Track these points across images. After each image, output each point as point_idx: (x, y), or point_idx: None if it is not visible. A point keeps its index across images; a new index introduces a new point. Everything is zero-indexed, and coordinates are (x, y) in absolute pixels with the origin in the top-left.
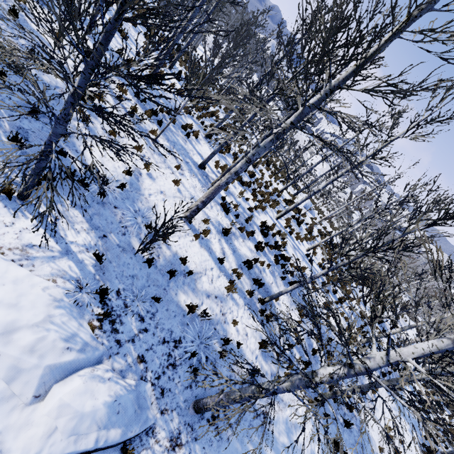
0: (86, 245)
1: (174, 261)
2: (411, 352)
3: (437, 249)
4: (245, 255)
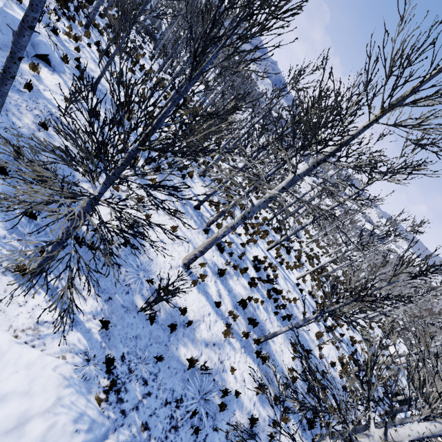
0: (93, 312)
1: (174, 312)
2: (407, 434)
3: (424, 338)
4: (240, 294)
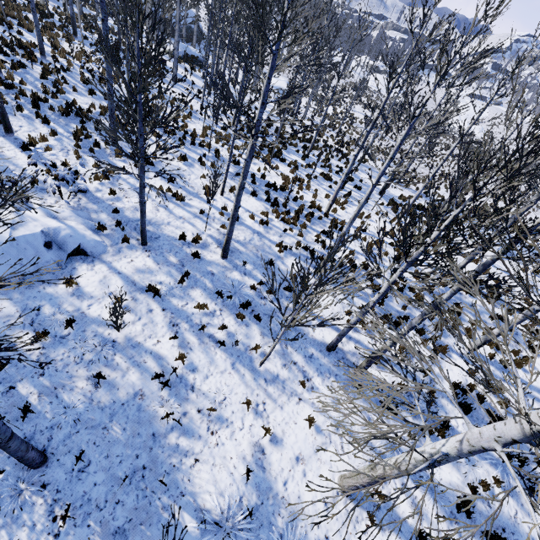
0: None
1: None
2: None
3: None
4: (452, 485)
